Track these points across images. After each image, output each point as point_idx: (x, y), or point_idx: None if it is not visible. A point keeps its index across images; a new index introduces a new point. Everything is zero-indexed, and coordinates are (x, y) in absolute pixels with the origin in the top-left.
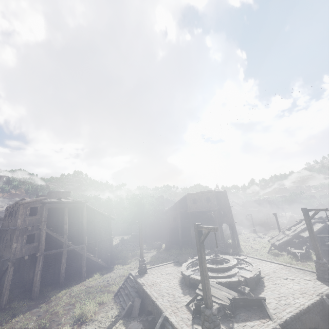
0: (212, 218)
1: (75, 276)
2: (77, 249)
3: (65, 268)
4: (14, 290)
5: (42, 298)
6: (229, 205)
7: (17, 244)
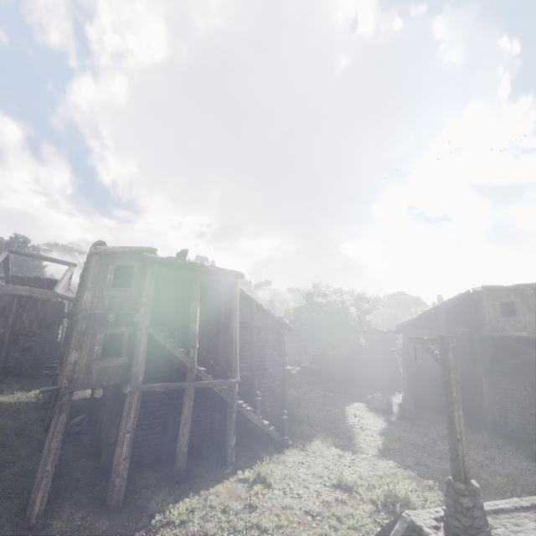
0: None
1: (209, 453)
2: (217, 388)
3: (188, 433)
4: (77, 461)
5: (132, 511)
6: None
7: (80, 354)
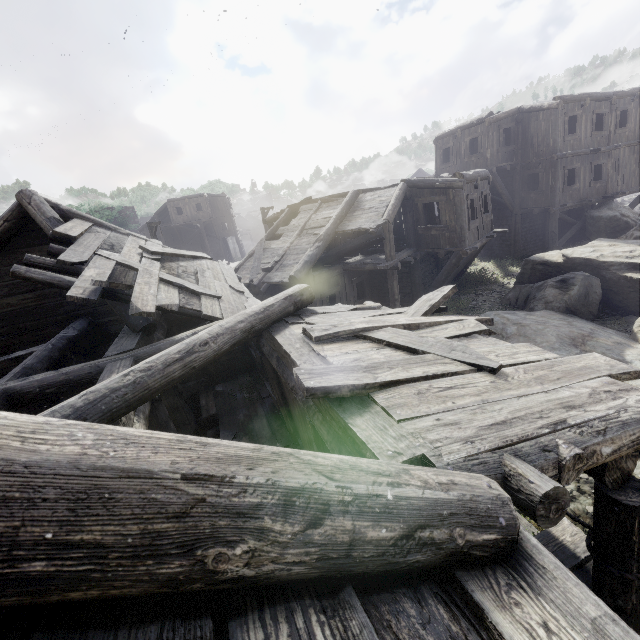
0: (208, 233)
1: None
2: None
3: None
4: None
5: None
6: (230, 214)
7: None
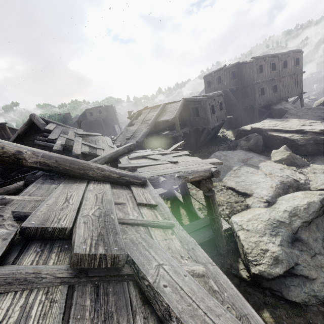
0: (105, 123)
1: None
2: None
3: None
4: None
5: None
6: (115, 114)
7: None
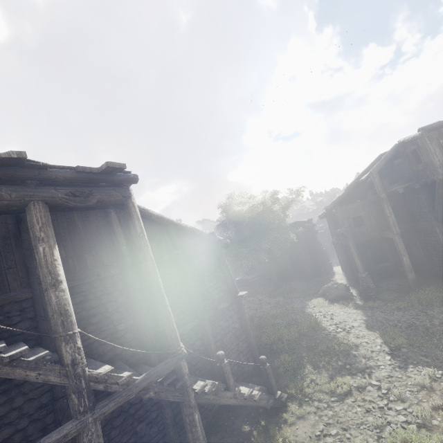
0: None
1: None
2: (149, 392)
3: None
4: None
5: None
6: None
7: None
